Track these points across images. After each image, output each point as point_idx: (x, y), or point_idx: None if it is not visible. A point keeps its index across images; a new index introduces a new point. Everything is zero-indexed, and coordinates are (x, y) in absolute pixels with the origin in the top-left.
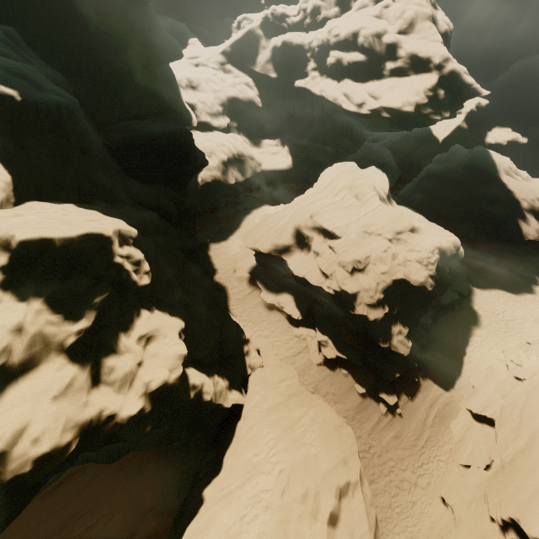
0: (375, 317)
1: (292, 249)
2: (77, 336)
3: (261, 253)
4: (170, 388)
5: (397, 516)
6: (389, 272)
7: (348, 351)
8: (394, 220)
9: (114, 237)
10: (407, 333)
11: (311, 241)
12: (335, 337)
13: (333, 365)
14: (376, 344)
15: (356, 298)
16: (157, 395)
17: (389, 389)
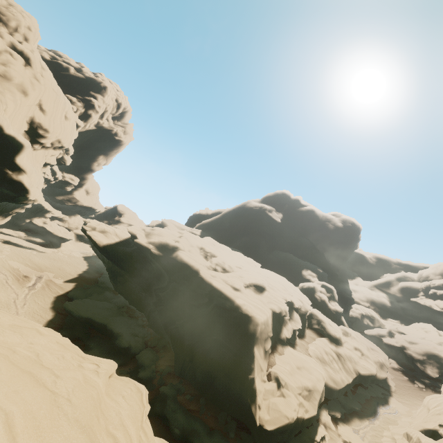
0: (416, 355)
1: (386, 336)
2: (328, 295)
3: (371, 336)
4: (339, 311)
5: (406, 396)
6: (429, 348)
7: (403, 367)
8: (440, 338)
9: (334, 290)
10: (436, 371)
11: (394, 335)
12: (399, 363)
13: (395, 369)
14: (417, 368)
15: (408, 348)
16: (336, 310)
17: (421, 383)
